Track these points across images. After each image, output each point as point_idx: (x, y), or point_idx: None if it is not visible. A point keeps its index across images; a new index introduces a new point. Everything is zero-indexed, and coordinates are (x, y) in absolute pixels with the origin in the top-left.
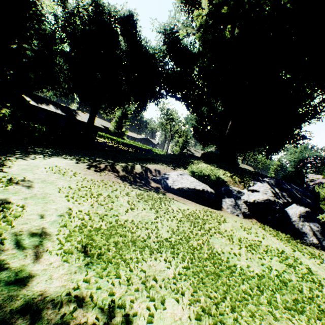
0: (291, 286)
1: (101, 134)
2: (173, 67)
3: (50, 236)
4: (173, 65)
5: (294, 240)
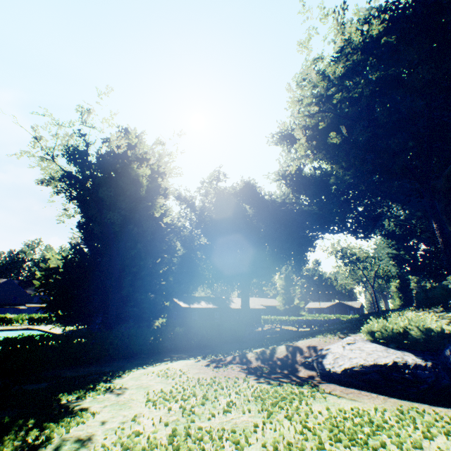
0: None
1: (266, 318)
2: (306, 201)
3: (90, 443)
4: (305, 199)
5: None
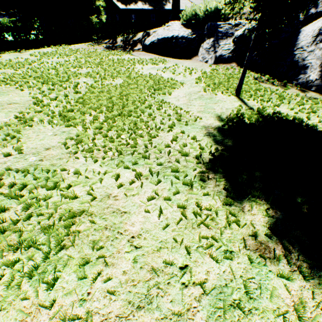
0: (80, 87)
1: None
2: None
3: None
4: None
5: (266, 81)
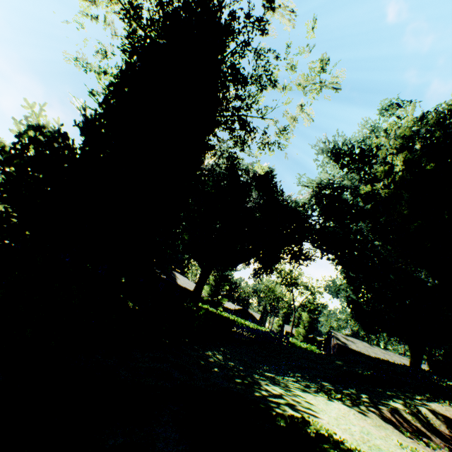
0: None
1: None
2: (336, 223)
3: None
4: (336, 221)
5: None
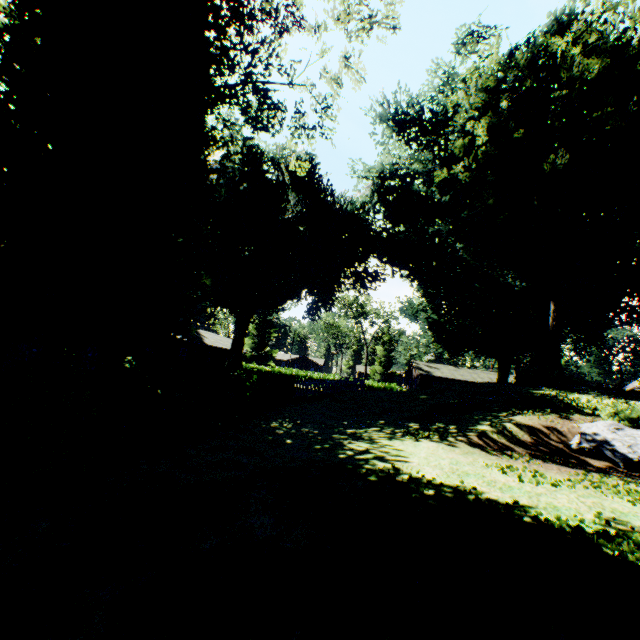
0: None
1: None
2: (408, 228)
3: None
4: (408, 224)
5: None
